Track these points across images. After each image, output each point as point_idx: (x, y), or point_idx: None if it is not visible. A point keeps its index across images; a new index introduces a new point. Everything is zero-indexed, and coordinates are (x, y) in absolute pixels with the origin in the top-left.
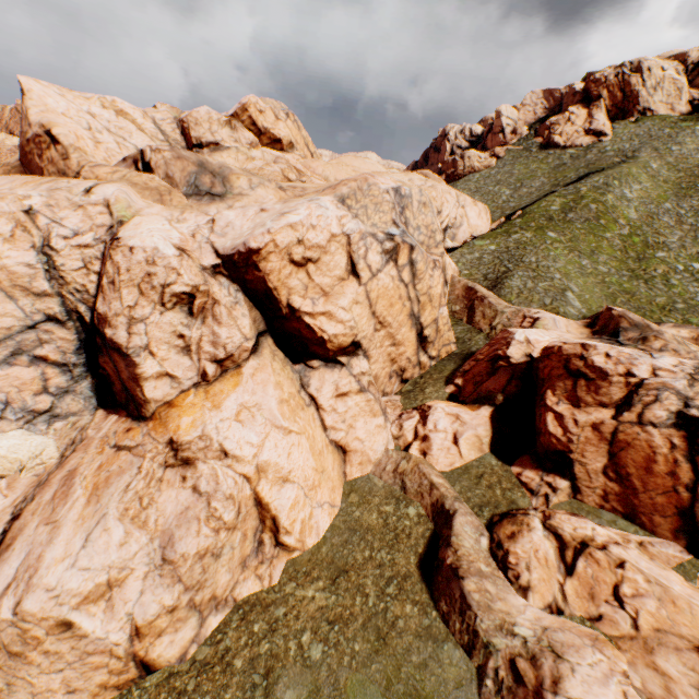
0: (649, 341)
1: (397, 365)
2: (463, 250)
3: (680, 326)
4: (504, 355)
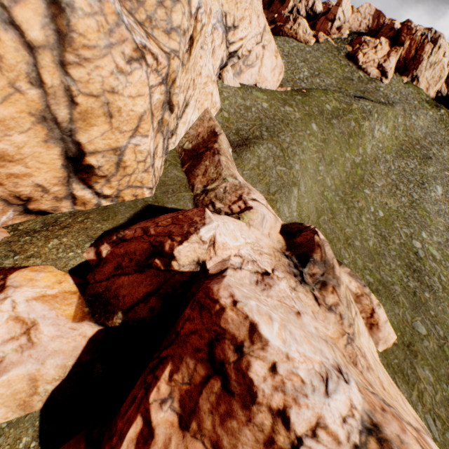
0: (327, 290)
1: (4, 189)
2: (239, 92)
3: (354, 276)
4: (169, 252)
